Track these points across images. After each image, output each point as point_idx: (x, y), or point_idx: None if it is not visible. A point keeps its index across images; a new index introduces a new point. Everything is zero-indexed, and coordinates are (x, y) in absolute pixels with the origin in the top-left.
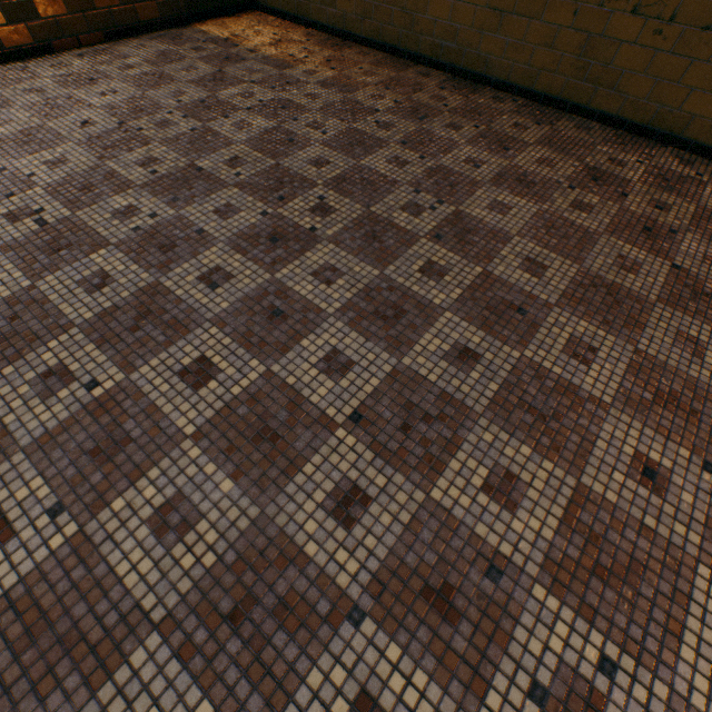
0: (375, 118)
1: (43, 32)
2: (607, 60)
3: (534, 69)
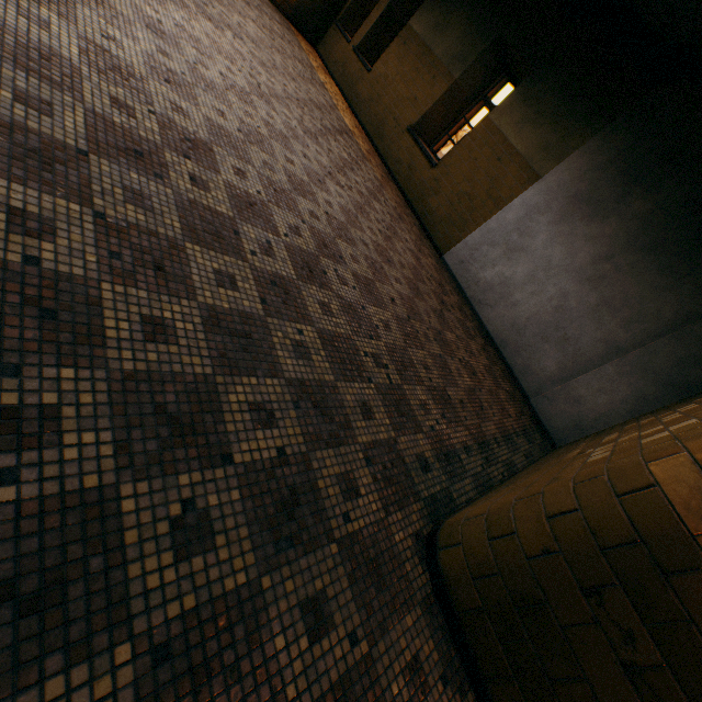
0: (312, 73)
1: None
2: (384, 130)
3: (370, 122)
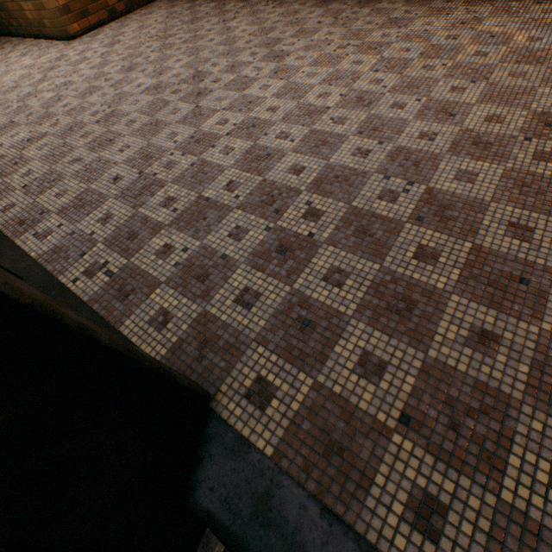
0: None
1: (128, 4)
2: None
3: None
